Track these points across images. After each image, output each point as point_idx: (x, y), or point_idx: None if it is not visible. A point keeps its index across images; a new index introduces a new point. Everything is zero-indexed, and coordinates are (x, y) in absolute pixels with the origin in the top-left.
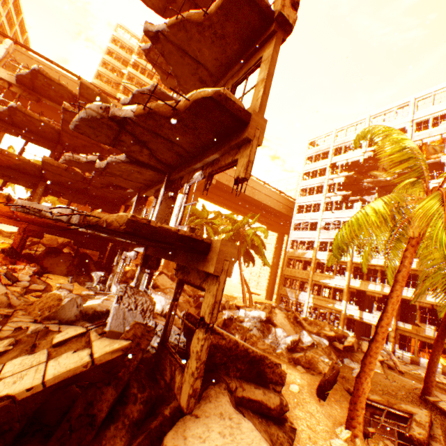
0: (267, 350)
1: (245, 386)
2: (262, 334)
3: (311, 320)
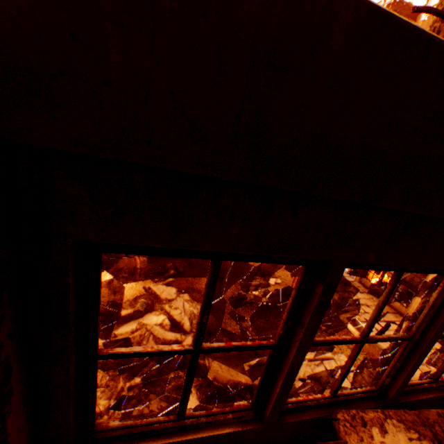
0: None
1: None
2: None
3: None
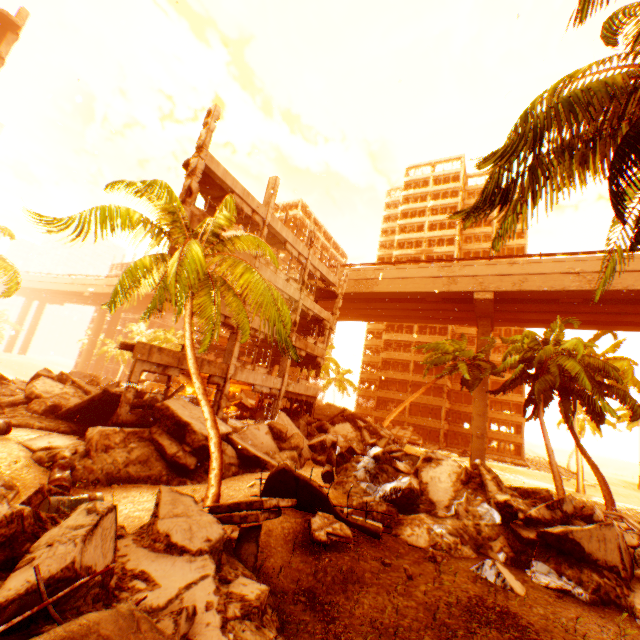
0: (353, 493)
1: (164, 435)
2: (370, 479)
3: (547, 494)
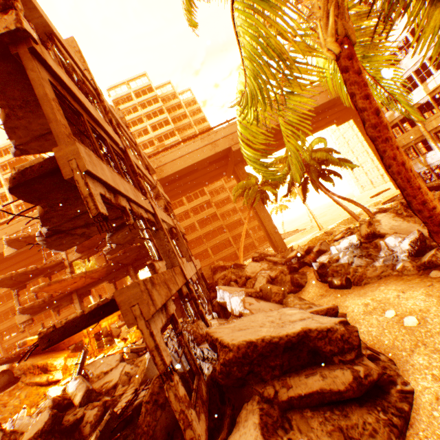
0: (383, 273)
1: (292, 381)
2: (368, 259)
3: (439, 192)
